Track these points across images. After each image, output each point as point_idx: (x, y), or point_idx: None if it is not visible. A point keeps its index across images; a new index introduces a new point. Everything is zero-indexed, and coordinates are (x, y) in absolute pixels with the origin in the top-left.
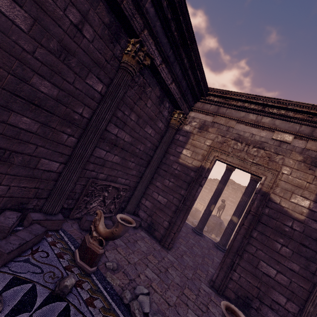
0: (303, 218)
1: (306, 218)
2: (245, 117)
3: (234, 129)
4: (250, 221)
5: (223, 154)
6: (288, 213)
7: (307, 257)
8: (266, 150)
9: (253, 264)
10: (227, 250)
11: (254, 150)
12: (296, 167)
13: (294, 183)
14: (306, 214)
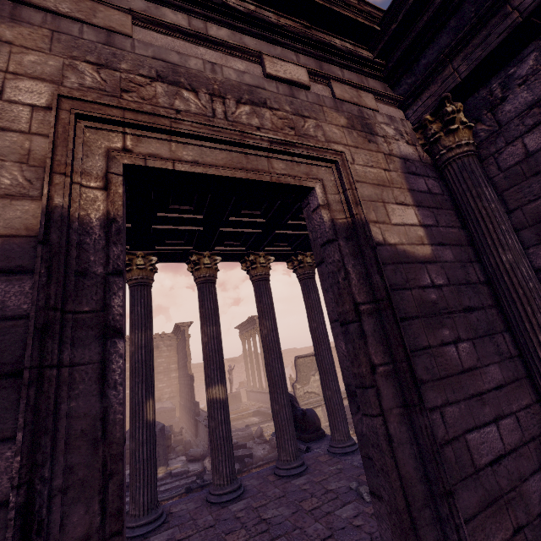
0: (430, 250)
1: (432, 247)
2: (153, 14)
3: (135, 41)
4: (380, 339)
5: (151, 135)
6: (410, 255)
7: (487, 331)
8: (276, 109)
9: (468, 469)
10: (405, 527)
11: (246, 112)
12: (351, 141)
13: (371, 179)
14: (427, 239)
